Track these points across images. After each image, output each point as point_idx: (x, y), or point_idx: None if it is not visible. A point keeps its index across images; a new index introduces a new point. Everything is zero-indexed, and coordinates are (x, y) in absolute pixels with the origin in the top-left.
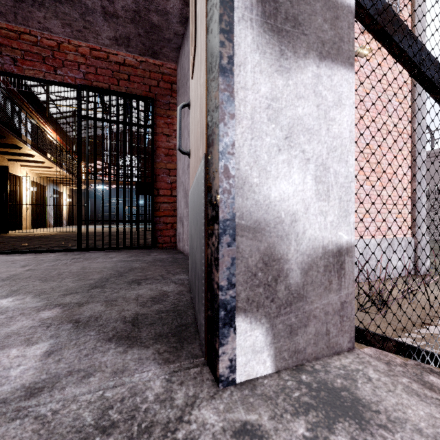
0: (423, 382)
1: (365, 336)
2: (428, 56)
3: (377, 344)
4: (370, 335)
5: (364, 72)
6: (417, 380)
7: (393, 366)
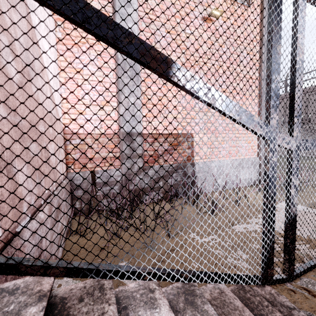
0: (14, 315)
1: (18, 268)
2: (97, 14)
3: (36, 273)
4: (26, 267)
5: (219, 30)
6: (14, 312)
7: (22, 296)
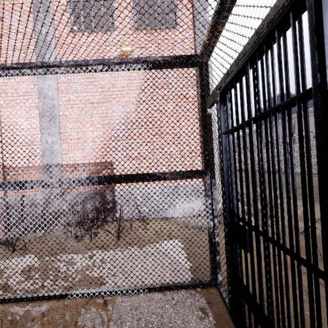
0: None
1: None
2: None
3: None
4: None
5: None
6: None
7: None
